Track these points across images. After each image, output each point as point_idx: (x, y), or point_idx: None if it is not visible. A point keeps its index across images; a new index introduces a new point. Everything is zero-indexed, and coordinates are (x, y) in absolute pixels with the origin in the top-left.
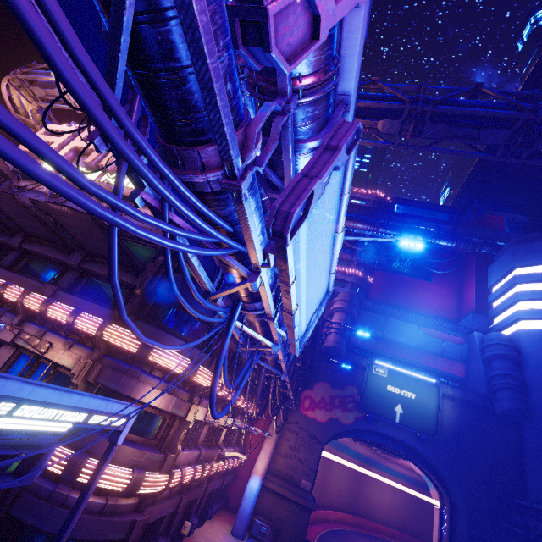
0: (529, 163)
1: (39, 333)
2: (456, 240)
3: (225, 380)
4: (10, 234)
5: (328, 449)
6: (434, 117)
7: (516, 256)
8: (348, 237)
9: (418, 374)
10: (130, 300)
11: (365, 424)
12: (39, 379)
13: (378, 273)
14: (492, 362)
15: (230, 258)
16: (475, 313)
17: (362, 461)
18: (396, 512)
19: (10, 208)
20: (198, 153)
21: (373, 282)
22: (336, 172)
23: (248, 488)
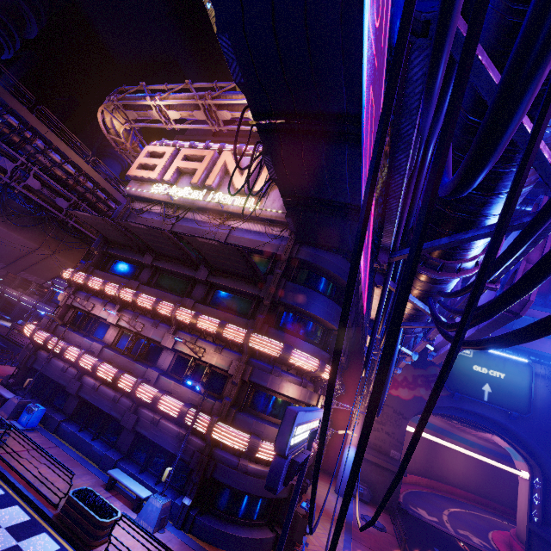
0: None
1: (192, 340)
2: None
3: None
4: (142, 254)
5: None
6: None
7: None
8: None
9: (508, 354)
10: (261, 310)
11: (451, 402)
12: (202, 378)
13: None
14: None
15: None
16: None
17: (434, 431)
18: (470, 478)
19: (151, 237)
20: (460, 264)
21: None
22: None
23: (345, 456)
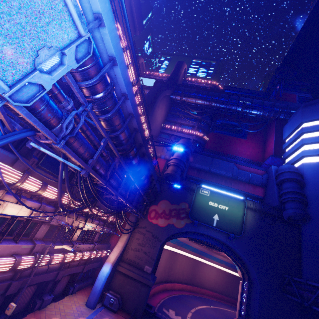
0: None
1: None
2: (263, 110)
3: None
4: None
5: (173, 246)
6: None
7: (303, 115)
8: None
9: (231, 193)
10: None
11: (192, 228)
12: None
13: (211, 134)
14: (283, 184)
15: None
16: (273, 156)
17: (198, 253)
18: (219, 283)
19: None
20: None
21: (208, 139)
22: None
23: (101, 272)
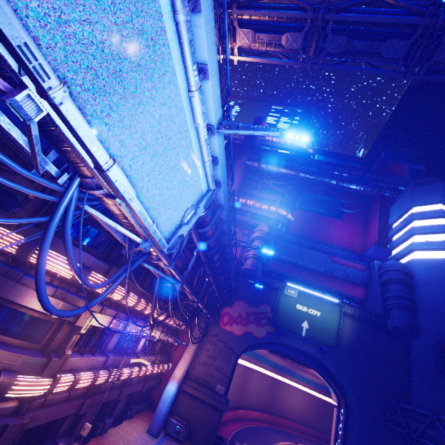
0: (427, 78)
1: None
2: (364, 184)
3: (77, 275)
4: None
5: (248, 359)
6: (336, 31)
7: (413, 196)
8: (232, 131)
9: (324, 295)
10: (22, 204)
11: (275, 337)
12: None
13: (297, 212)
14: (388, 285)
15: None
16: (377, 246)
17: (278, 370)
18: (306, 412)
19: None
20: None
21: (293, 219)
22: None
23: (165, 391)
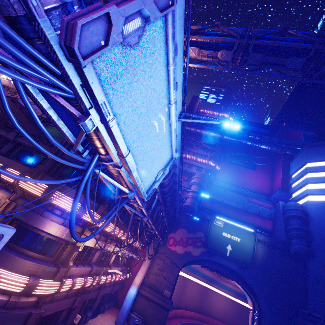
0: (317, 82)
1: None
2: (271, 145)
3: (89, 214)
4: None
5: (185, 271)
6: (255, 50)
7: (307, 155)
8: (188, 120)
9: (243, 226)
10: (44, 162)
11: (207, 256)
12: None
13: (222, 164)
14: (289, 220)
15: (62, 100)
16: (281, 190)
17: (207, 280)
18: (227, 313)
19: None
20: None
21: (219, 169)
22: (154, 33)
23: (128, 294)
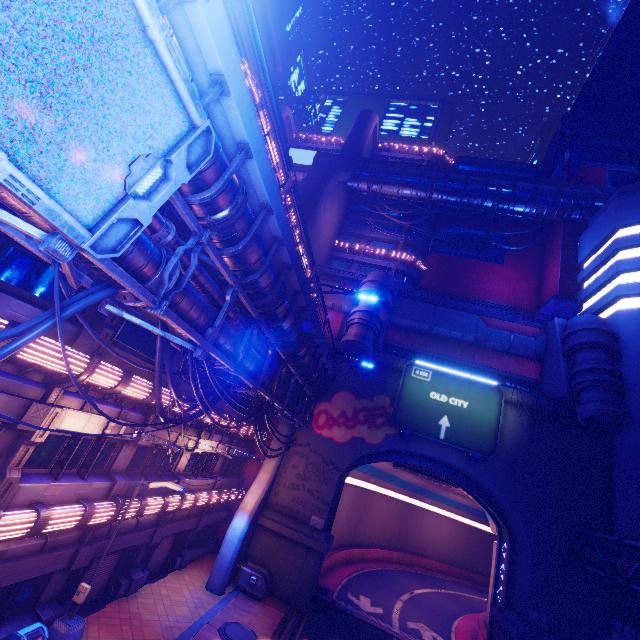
0: None
1: None
2: (538, 203)
3: None
4: None
5: (364, 478)
6: None
7: (620, 212)
8: None
9: (473, 375)
10: None
11: (399, 443)
12: None
13: (432, 257)
14: (577, 354)
15: None
16: (558, 298)
17: (411, 491)
18: (454, 547)
19: None
20: None
21: (426, 268)
22: None
23: (230, 529)
